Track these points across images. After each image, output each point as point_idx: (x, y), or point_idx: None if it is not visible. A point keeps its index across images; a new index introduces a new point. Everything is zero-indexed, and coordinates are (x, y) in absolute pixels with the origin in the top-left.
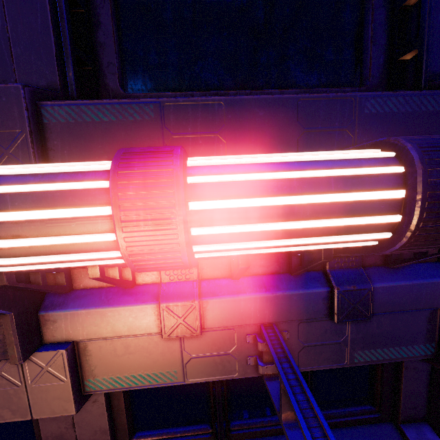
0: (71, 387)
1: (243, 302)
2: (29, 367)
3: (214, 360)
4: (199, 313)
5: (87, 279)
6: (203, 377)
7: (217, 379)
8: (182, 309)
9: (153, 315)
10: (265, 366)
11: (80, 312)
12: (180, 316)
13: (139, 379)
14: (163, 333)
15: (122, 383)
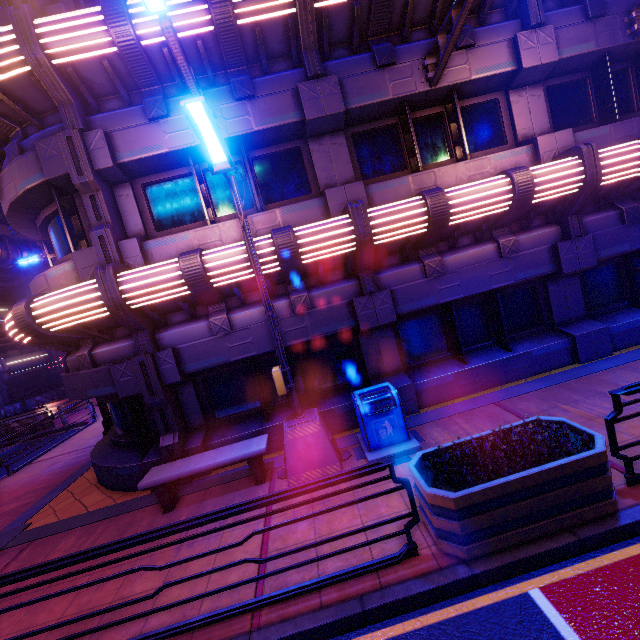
0: (556, 45)
1: (619, 0)
2: (539, 36)
3: (609, 35)
4: (604, 2)
5: (543, 7)
6: (606, 45)
7: (612, 45)
8: (597, 1)
9: (581, 12)
10: (638, 24)
11: (551, 14)
12: (597, 5)
13: (577, 49)
14: (591, 14)
15: (570, 52)
